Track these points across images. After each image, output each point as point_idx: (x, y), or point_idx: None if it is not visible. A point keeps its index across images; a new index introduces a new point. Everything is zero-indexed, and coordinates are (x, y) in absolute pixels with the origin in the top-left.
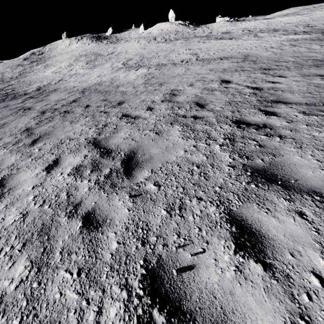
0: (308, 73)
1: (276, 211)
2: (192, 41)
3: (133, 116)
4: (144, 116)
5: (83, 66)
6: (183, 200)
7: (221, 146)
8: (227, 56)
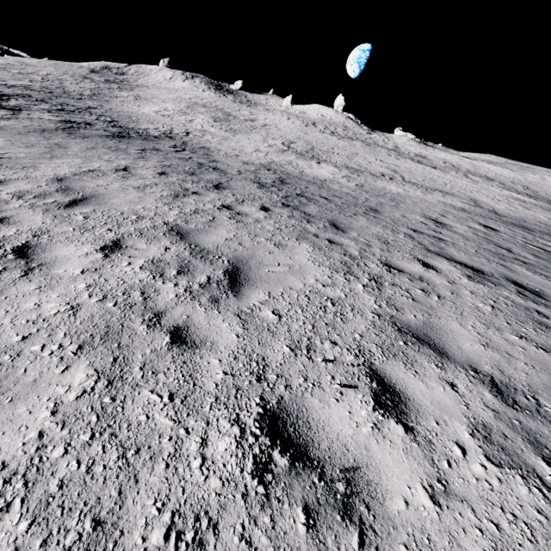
0: None
1: None
2: (378, 150)
3: (429, 234)
4: (446, 239)
5: (211, 122)
6: None
7: None
8: (446, 191)
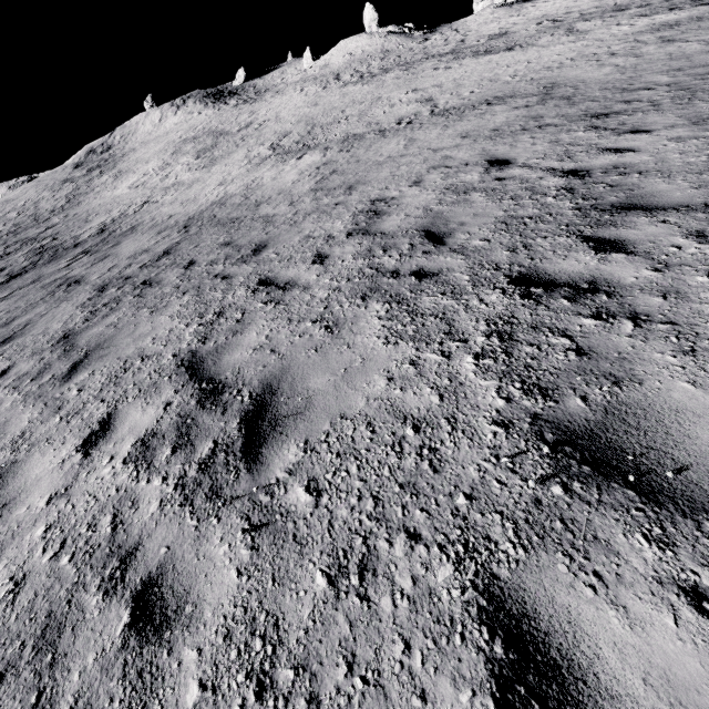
0: (708, 113)
1: (620, 583)
2: (421, 69)
3: (281, 282)
4: (304, 281)
5: (191, 163)
6: (372, 540)
7: (478, 357)
8: (502, 95)
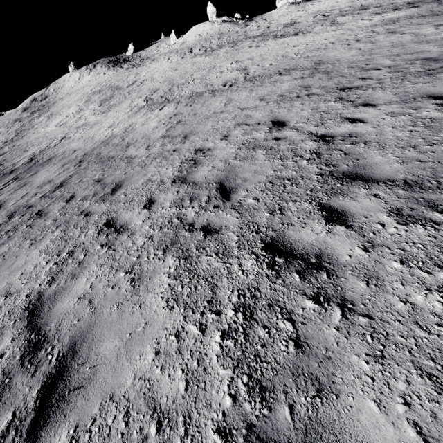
0: (413, 93)
1: None
2: (241, 46)
3: (119, 225)
4: (133, 226)
5: (95, 109)
6: None
7: (224, 336)
8: (288, 68)
